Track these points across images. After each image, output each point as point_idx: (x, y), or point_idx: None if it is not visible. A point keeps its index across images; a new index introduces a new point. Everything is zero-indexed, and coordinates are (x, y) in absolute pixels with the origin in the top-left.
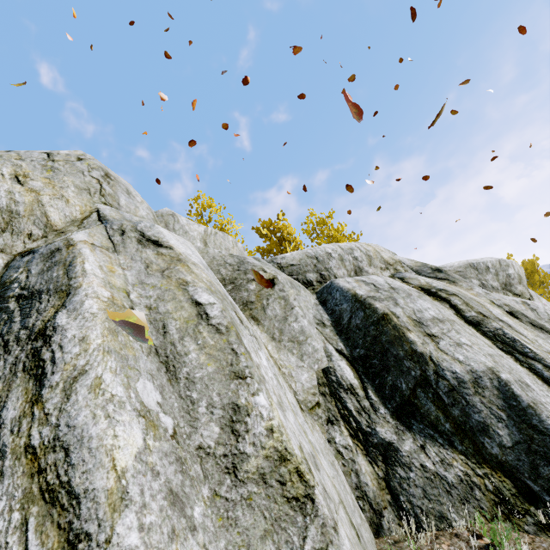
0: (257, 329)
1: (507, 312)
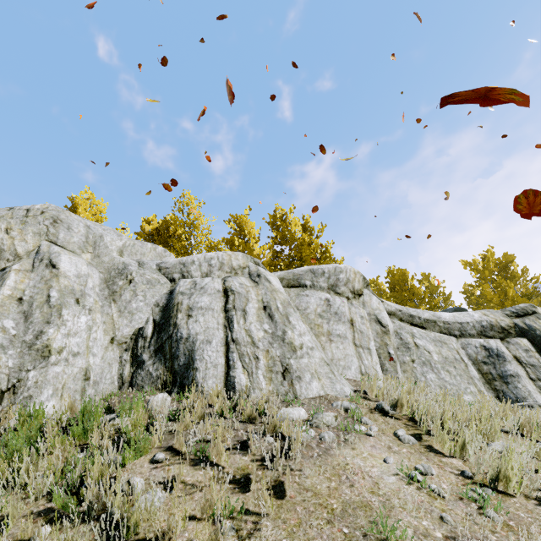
0: (113, 306)
1: (263, 306)
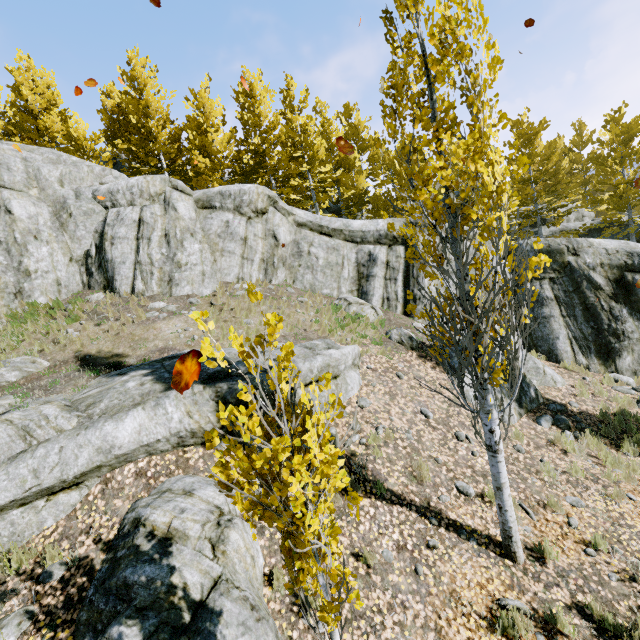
0: (65, 235)
1: (165, 234)
